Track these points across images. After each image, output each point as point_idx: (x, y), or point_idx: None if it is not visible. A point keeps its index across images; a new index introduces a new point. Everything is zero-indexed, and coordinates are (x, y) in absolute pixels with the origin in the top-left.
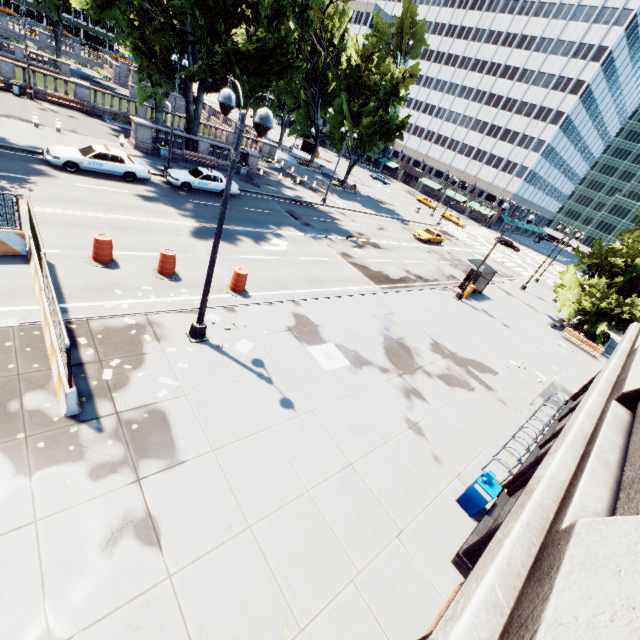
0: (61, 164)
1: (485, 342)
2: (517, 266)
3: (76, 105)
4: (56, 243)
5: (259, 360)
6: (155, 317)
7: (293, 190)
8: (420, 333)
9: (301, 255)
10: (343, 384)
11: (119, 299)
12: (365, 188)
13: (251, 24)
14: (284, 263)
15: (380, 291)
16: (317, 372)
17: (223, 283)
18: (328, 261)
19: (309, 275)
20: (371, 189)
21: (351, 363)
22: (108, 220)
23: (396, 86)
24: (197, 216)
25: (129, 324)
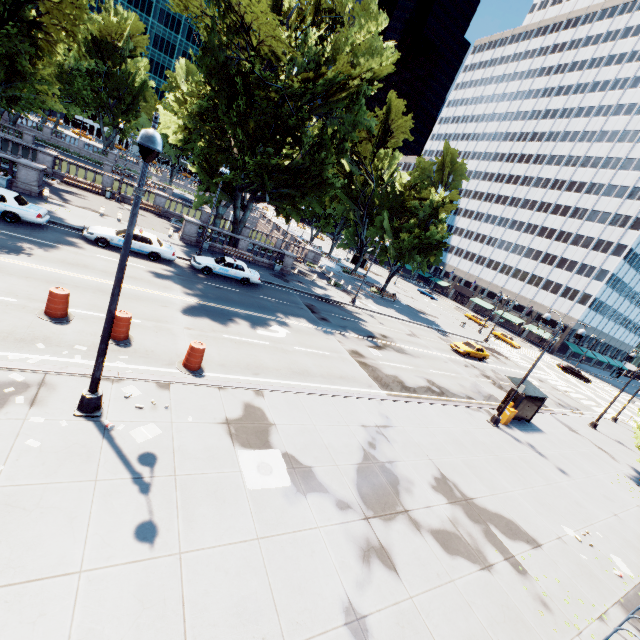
0: (94, 239)
1: (525, 490)
2: (586, 398)
3: (152, 208)
4: (21, 293)
5: (153, 455)
6: (55, 378)
7: (324, 289)
8: (422, 459)
9: (299, 345)
10: (263, 515)
11: (34, 353)
12: (408, 299)
13: (294, 149)
14: (272, 349)
15: (382, 397)
16: (231, 488)
17: (180, 357)
18: (330, 355)
19: (297, 366)
20: (414, 300)
21: (294, 484)
22: (100, 284)
23: (436, 209)
24: (201, 294)
25: (13, 380)
